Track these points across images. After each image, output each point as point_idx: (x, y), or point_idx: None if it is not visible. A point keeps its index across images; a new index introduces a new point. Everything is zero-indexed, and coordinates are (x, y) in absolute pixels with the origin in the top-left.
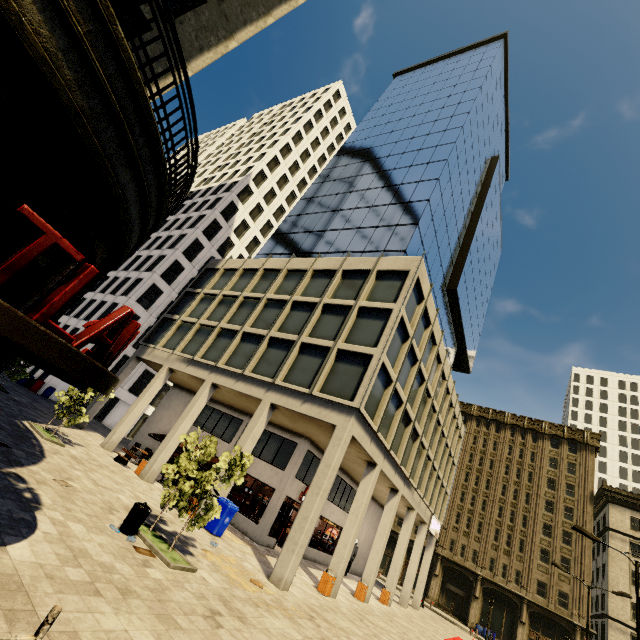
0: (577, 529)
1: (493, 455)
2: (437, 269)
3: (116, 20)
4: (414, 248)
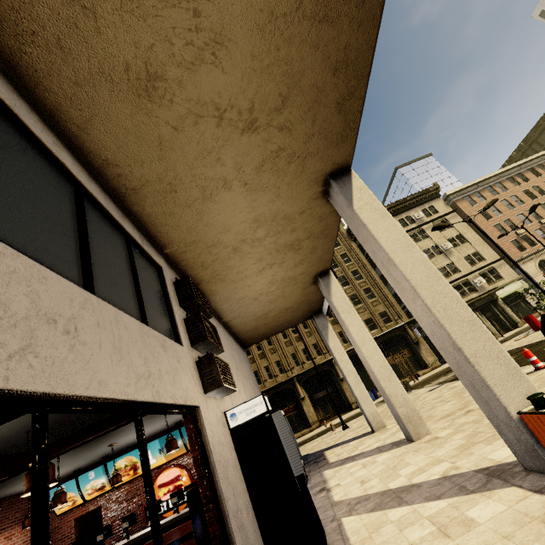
0: None
1: None
2: None
3: None
4: None
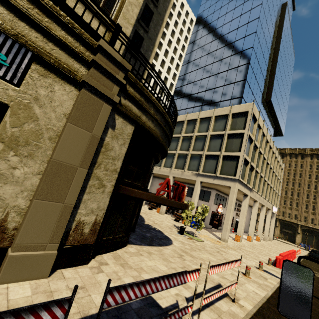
0: None
1: (301, 171)
2: (259, 94)
3: (168, 117)
4: (246, 92)
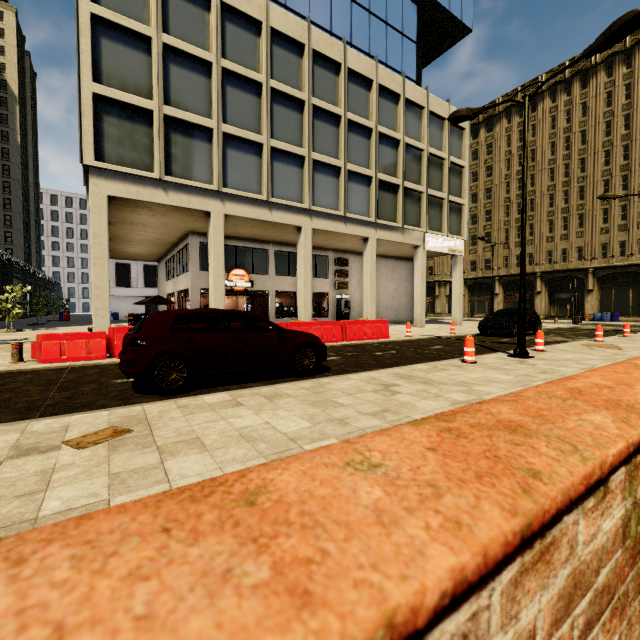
0: (450, 119)
1: (583, 124)
2: None
3: None
4: None
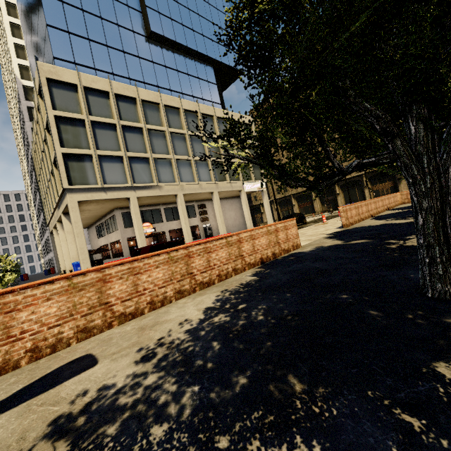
0: None
1: None
2: (116, 34)
3: None
4: (63, 46)
